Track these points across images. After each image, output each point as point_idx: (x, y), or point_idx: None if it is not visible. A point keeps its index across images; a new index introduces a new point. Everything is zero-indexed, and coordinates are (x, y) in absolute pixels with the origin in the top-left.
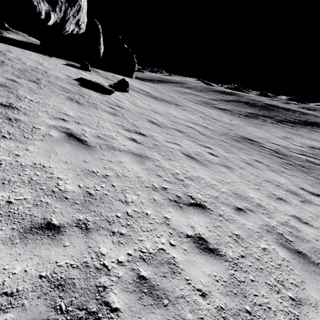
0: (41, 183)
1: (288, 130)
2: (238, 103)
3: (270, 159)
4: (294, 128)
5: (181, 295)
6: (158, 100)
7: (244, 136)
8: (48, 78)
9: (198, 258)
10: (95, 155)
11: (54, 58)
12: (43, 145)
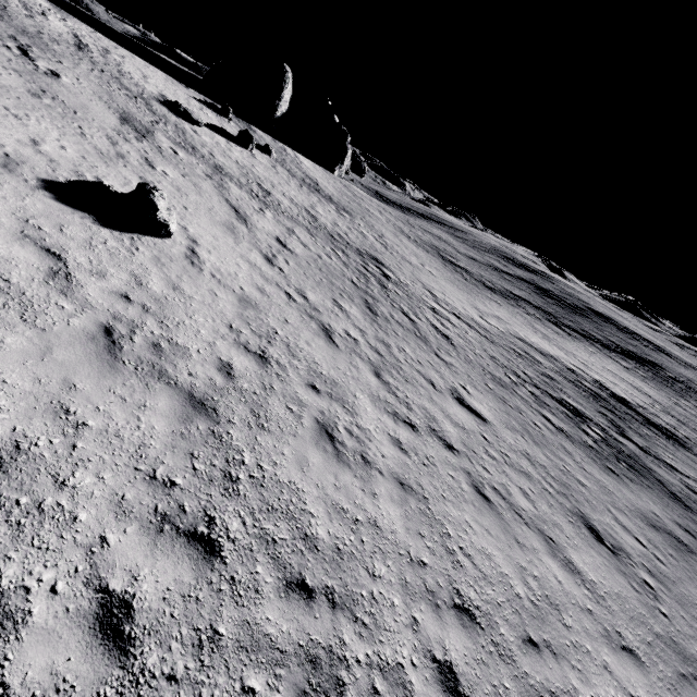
0: (0, 58)
1: (542, 328)
2: (520, 281)
3: (331, 251)
4: (565, 336)
5: (6, 85)
6: (311, 190)
7: (380, 259)
8: (122, 78)
9: (34, 100)
10: (54, 83)
11: (193, 91)
12: (25, 62)
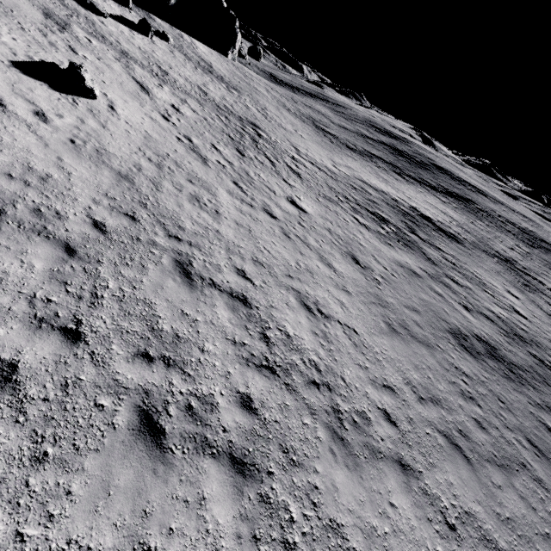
0: None
1: (385, 176)
2: (380, 144)
3: (215, 116)
4: (402, 181)
5: None
6: (205, 72)
7: (257, 124)
8: None
9: None
10: None
11: None
12: None
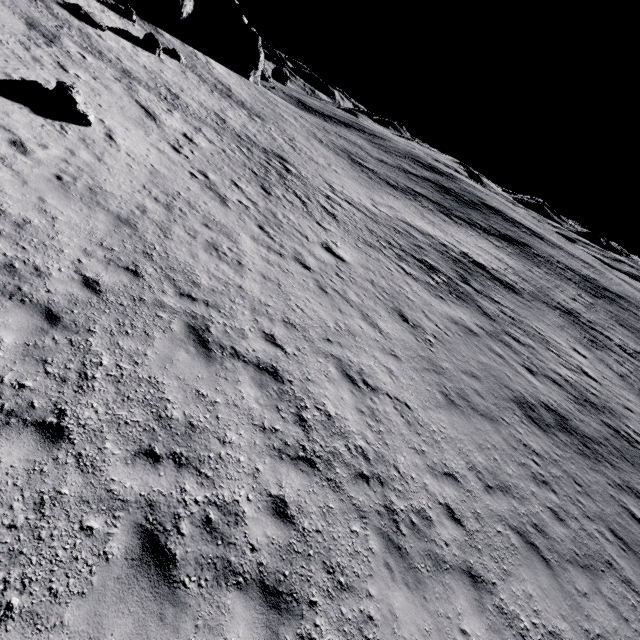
0: None
1: (431, 217)
2: (425, 181)
3: (236, 148)
4: (451, 223)
5: None
6: (223, 96)
7: (285, 157)
8: None
9: None
10: None
11: None
12: None
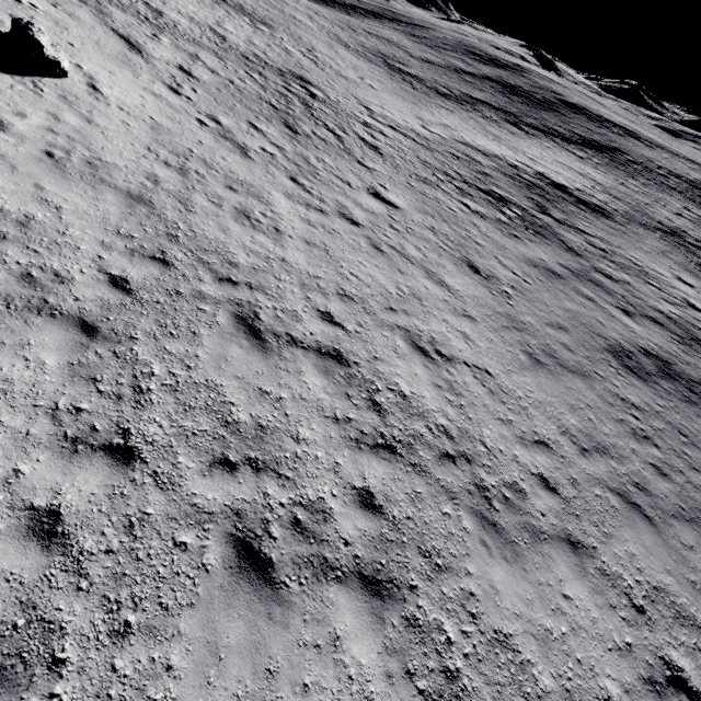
0: None
1: (495, 130)
2: (484, 81)
3: (245, 75)
4: (521, 135)
5: None
6: (216, 1)
7: (306, 77)
8: None
9: None
10: None
11: None
12: None
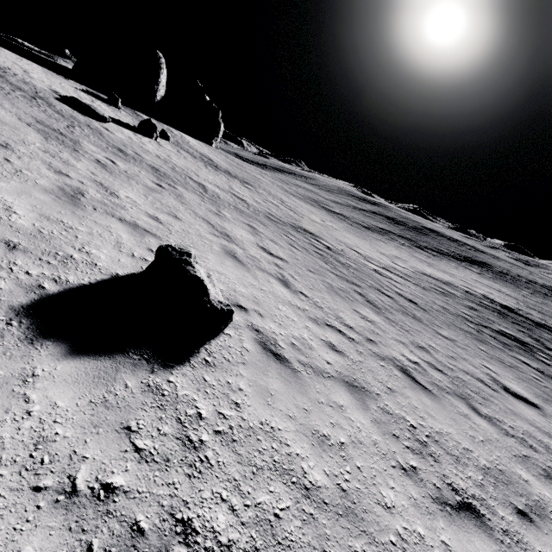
0: None
1: (419, 256)
2: (375, 215)
3: (288, 239)
4: (433, 257)
5: None
6: (214, 168)
7: (306, 228)
8: (6, 75)
9: None
10: None
11: (73, 82)
12: None
